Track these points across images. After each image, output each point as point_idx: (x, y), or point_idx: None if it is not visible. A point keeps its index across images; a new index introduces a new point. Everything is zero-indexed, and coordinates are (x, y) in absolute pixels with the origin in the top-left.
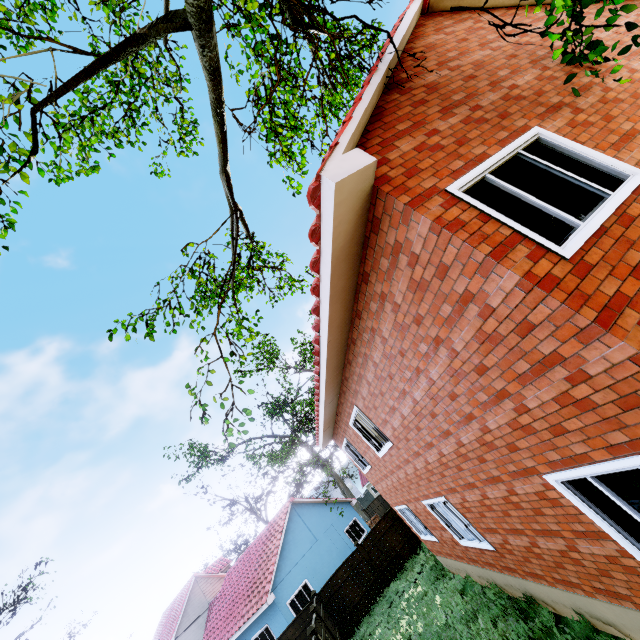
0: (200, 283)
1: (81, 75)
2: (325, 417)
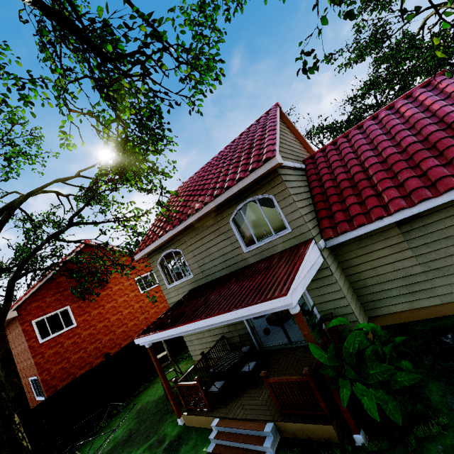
0: None
1: None
2: None
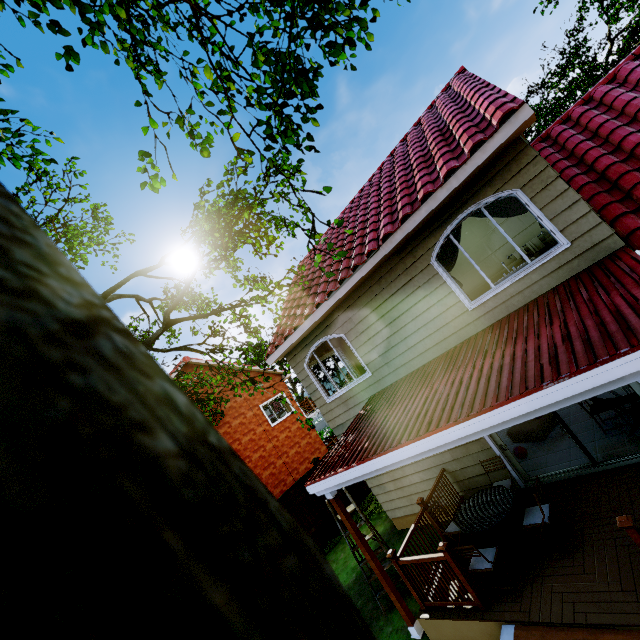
0: None
1: None
2: None
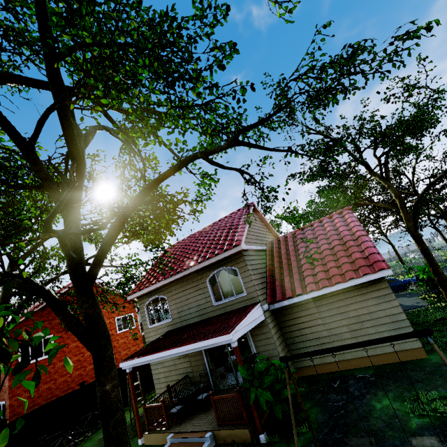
0: None
1: None
2: None
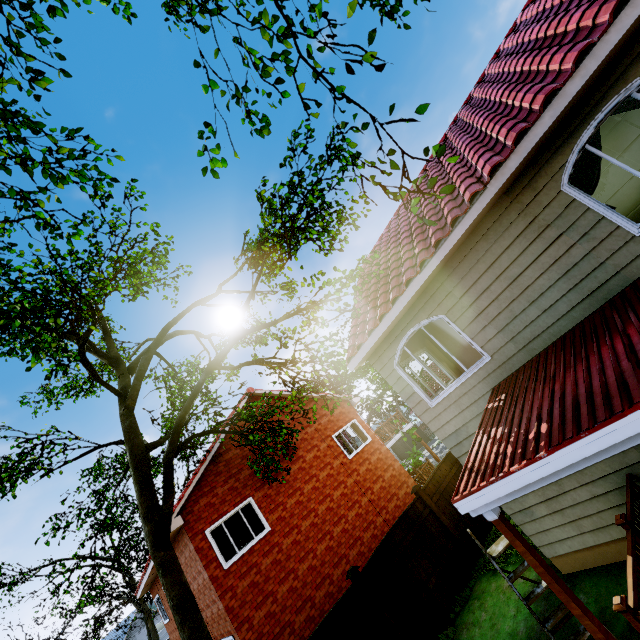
0: (98, 502)
1: (89, 452)
2: (147, 581)
